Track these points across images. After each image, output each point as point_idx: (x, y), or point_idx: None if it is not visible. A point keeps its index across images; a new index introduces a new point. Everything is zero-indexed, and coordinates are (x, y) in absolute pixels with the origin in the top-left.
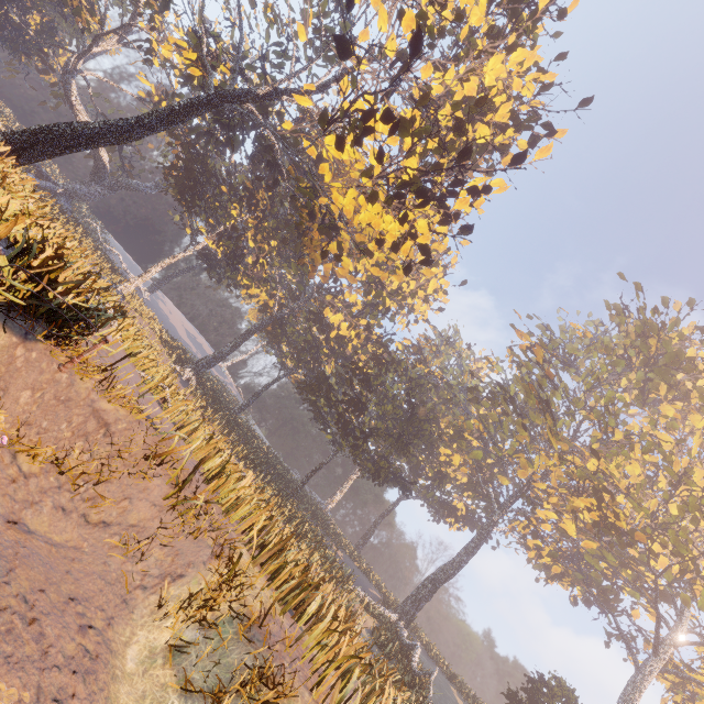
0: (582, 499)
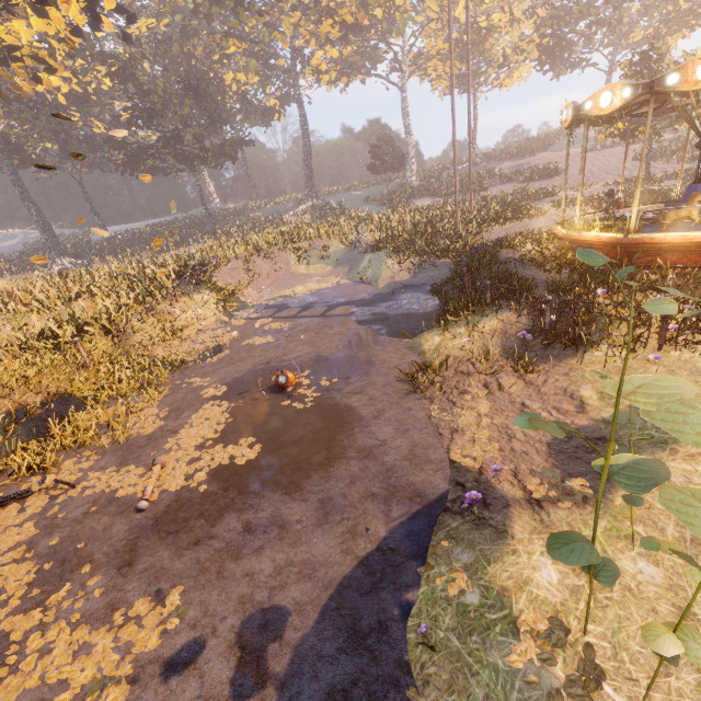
0: (325, 28)
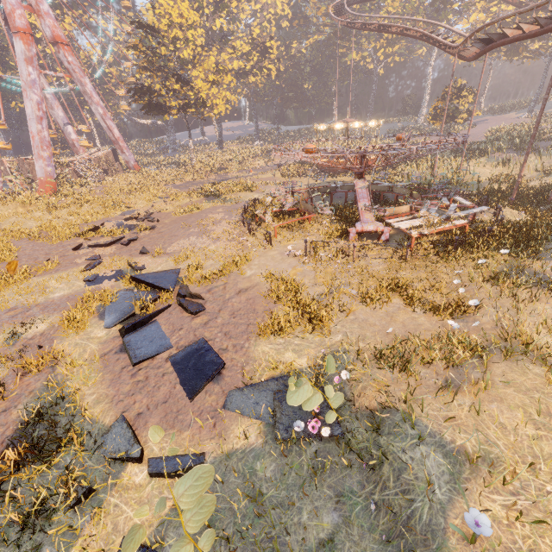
0: (381, 41)
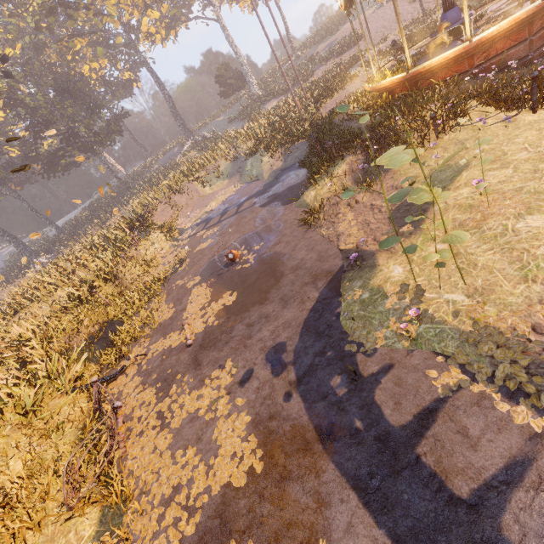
0: None
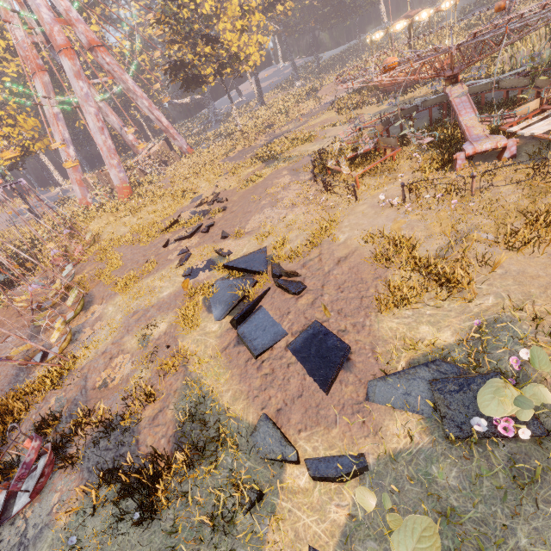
0: None
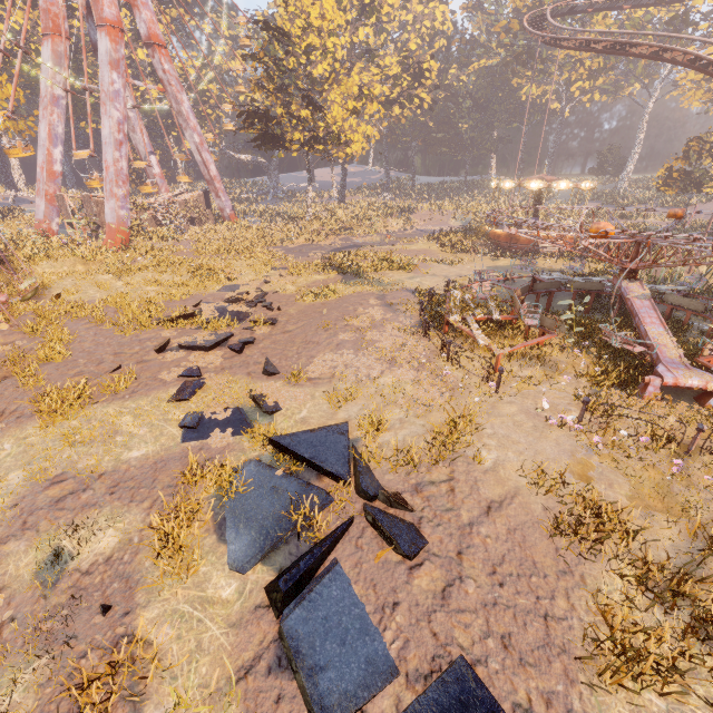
0: (580, 71)
